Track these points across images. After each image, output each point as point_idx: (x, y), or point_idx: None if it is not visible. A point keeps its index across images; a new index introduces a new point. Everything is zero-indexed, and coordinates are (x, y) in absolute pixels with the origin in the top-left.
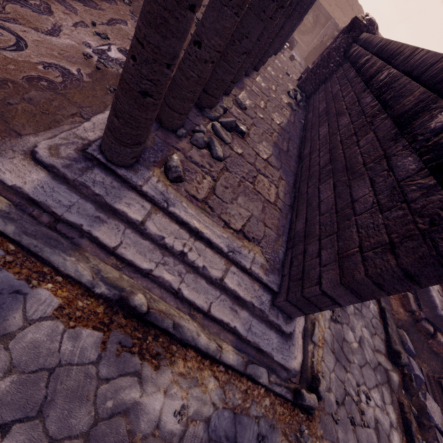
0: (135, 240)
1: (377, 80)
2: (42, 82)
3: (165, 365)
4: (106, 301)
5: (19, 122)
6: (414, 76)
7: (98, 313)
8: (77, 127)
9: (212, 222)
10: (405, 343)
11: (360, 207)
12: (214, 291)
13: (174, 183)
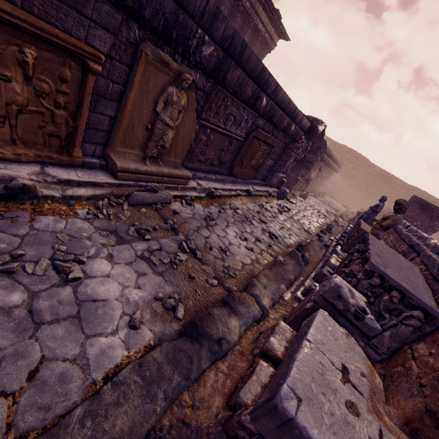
0: None
1: None
2: None
3: None
4: None
5: None
6: None
7: None
8: None
9: None
10: None
11: None
12: None
13: None
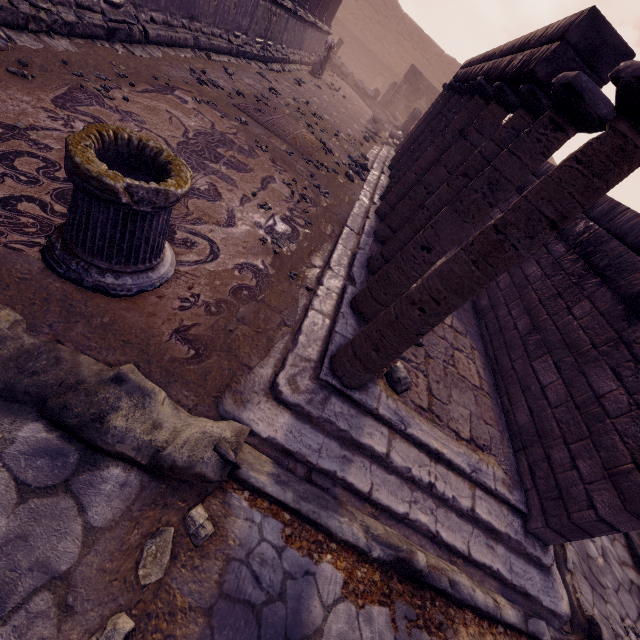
0: (382, 477)
1: (572, 231)
2: (243, 291)
3: (450, 636)
4: (381, 565)
5: (245, 352)
6: (631, 245)
7: (376, 582)
8: (297, 346)
9: (446, 436)
10: None
11: (613, 406)
12: (466, 526)
13: (399, 394)
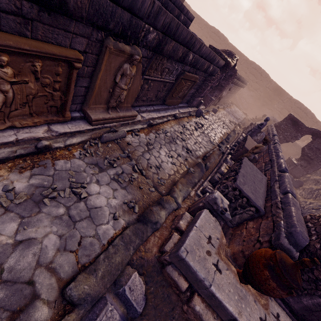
0: None
1: None
2: None
3: None
4: None
5: None
6: None
7: None
8: None
9: None
10: (121, 285)
11: None
12: None
13: None
